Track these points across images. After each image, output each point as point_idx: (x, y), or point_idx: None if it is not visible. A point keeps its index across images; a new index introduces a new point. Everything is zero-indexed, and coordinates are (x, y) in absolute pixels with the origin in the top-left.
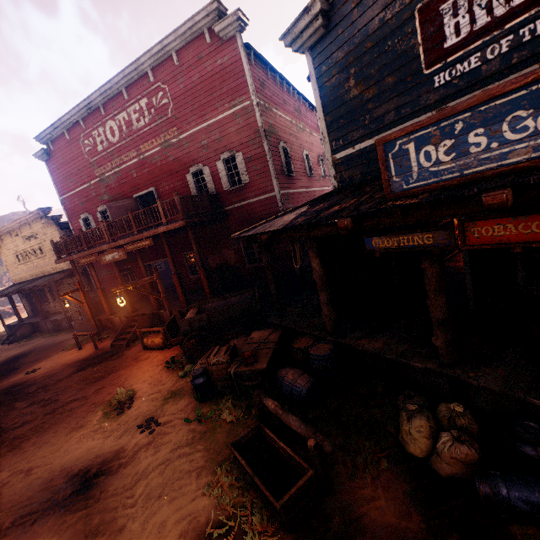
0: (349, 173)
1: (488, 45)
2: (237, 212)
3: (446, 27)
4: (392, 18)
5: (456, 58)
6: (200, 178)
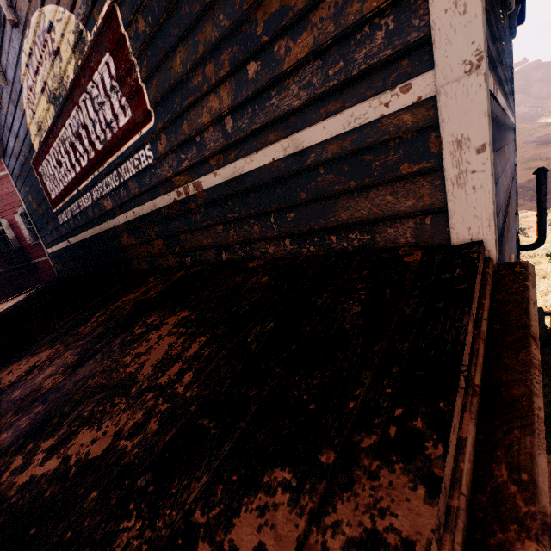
0: (59, 267)
1: (65, 208)
2: (46, 265)
3: (47, 185)
4: (26, 162)
5: (59, 209)
6: (1, 229)
